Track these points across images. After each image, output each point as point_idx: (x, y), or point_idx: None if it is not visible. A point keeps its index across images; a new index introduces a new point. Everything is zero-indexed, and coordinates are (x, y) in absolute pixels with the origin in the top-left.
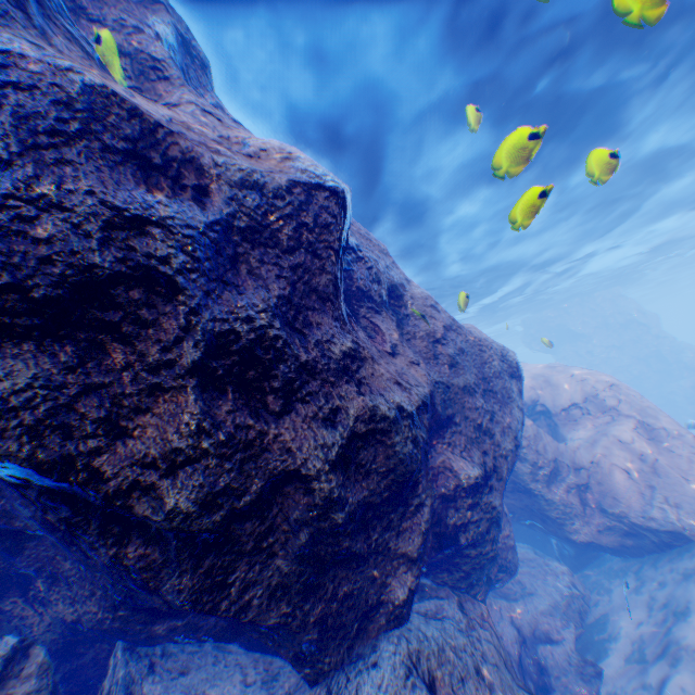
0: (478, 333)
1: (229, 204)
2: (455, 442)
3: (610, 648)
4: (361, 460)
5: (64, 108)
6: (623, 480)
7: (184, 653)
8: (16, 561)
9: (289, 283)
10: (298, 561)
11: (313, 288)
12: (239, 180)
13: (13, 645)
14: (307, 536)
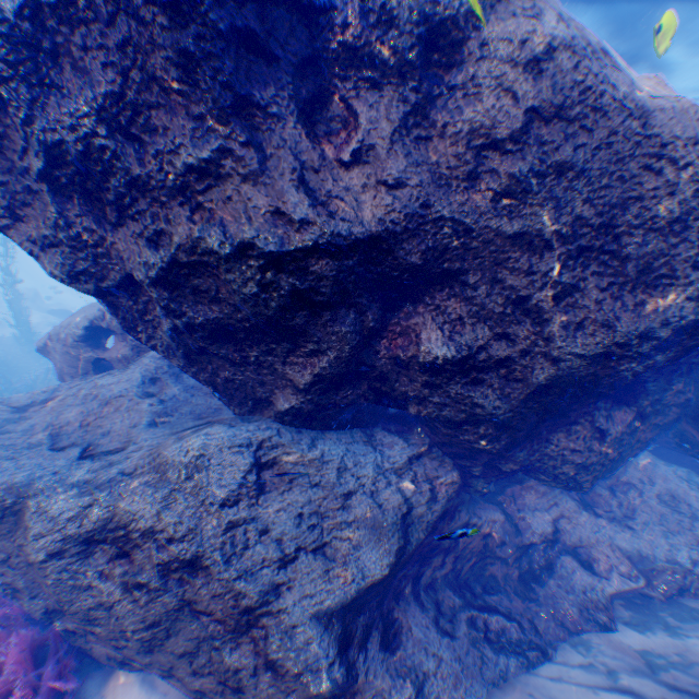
0: (681, 123)
1: None
2: (447, 311)
3: (650, 633)
4: (196, 287)
5: None
6: None
7: None
8: None
9: (121, 75)
10: (171, 339)
11: (153, 77)
12: None
13: None
14: (173, 326)
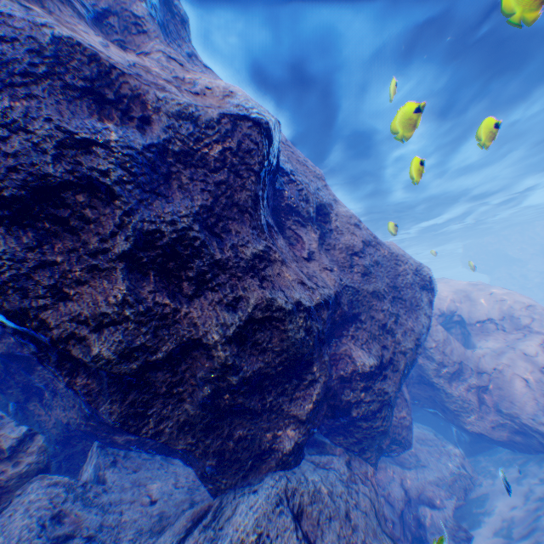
0: (396, 250)
1: (166, 132)
2: (358, 336)
3: (483, 522)
4: (257, 340)
5: (36, 55)
6: (522, 388)
7: (139, 457)
8: (32, 378)
9: (213, 197)
10: (200, 407)
11: (234, 201)
12: (177, 113)
13: (23, 430)
14: (209, 390)
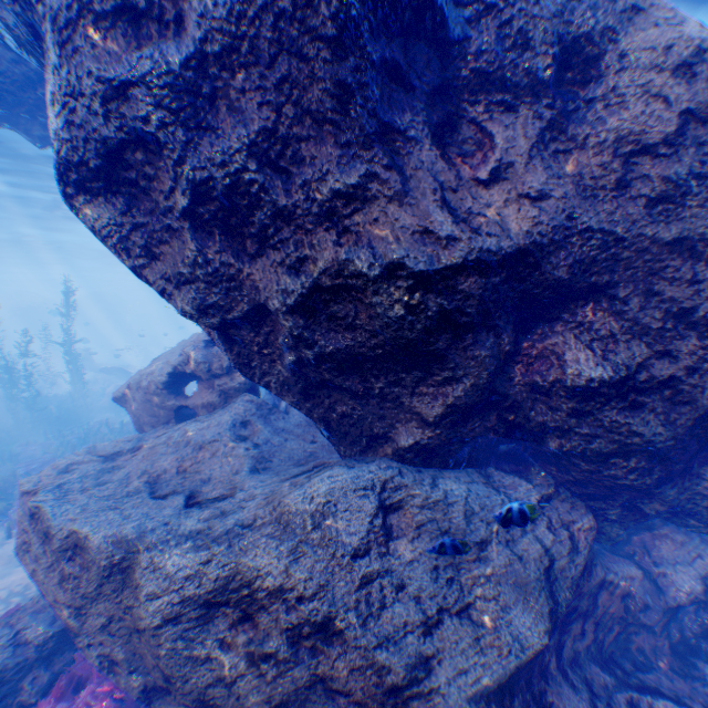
0: None
1: (201, 27)
2: (593, 328)
3: None
4: (334, 313)
5: None
6: None
7: None
8: None
9: (274, 111)
10: (291, 373)
11: (306, 110)
12: None
13: None
14: (295, 359)
